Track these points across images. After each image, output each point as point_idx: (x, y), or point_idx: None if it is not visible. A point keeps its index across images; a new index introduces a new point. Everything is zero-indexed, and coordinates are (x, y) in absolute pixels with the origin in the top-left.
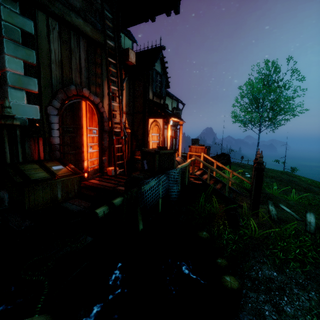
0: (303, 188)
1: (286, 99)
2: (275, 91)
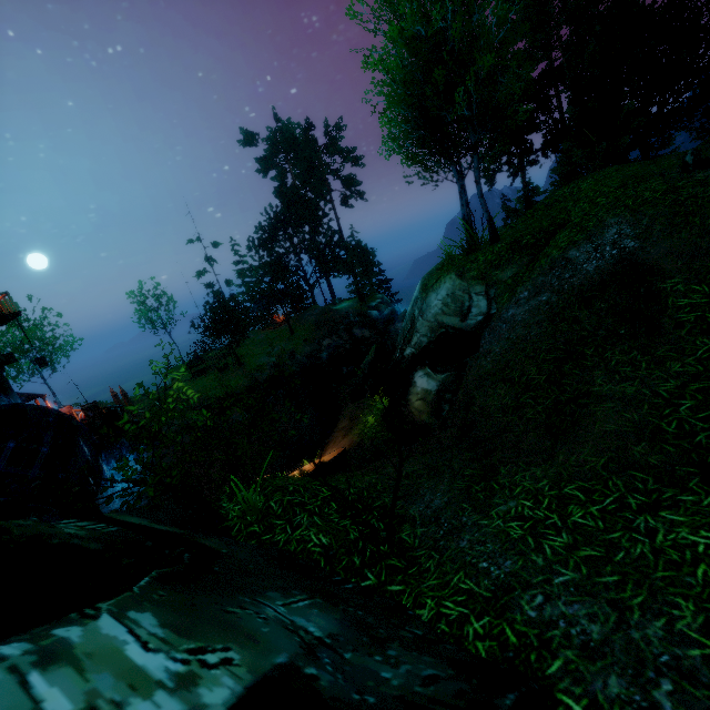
0: (138, 401)
1: (54, 336)
2: (42, 333)
